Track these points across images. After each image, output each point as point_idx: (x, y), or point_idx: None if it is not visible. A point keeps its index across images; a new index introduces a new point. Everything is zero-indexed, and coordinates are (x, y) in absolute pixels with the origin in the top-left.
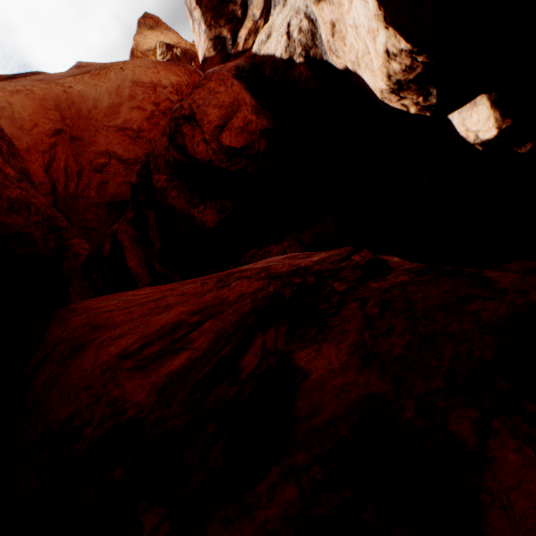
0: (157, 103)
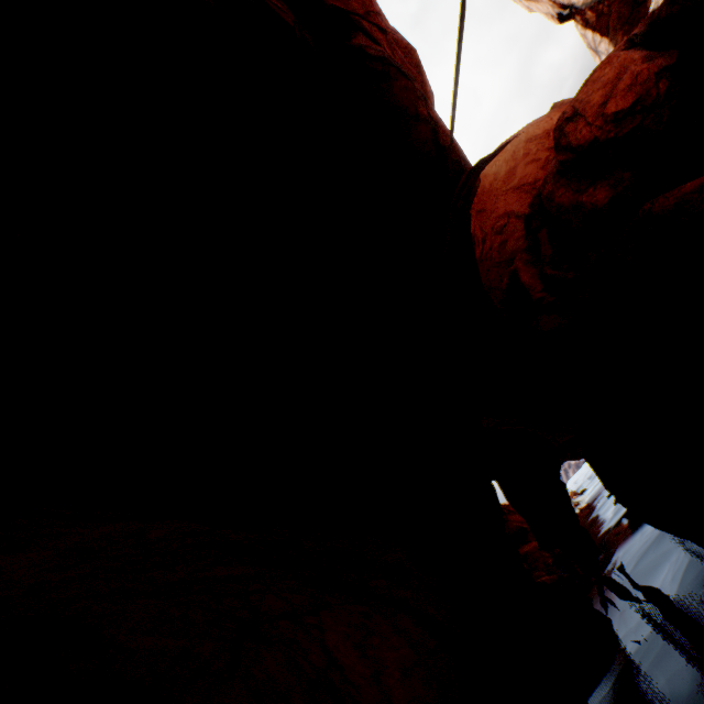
0: (550, 148)
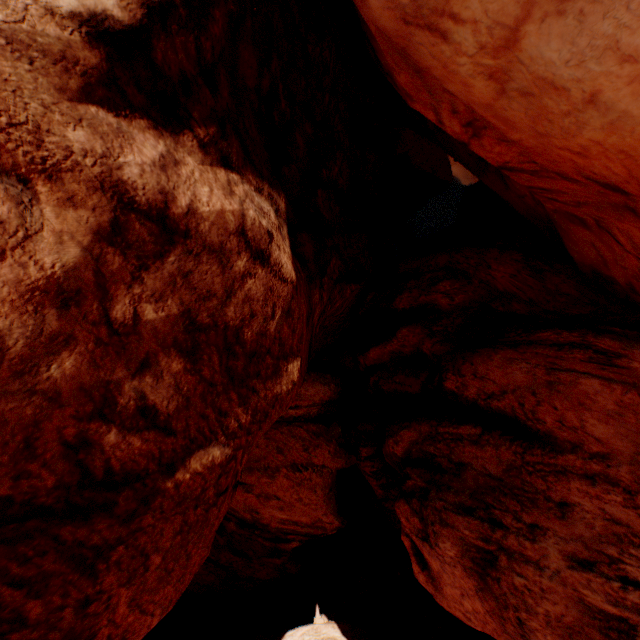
0: None
